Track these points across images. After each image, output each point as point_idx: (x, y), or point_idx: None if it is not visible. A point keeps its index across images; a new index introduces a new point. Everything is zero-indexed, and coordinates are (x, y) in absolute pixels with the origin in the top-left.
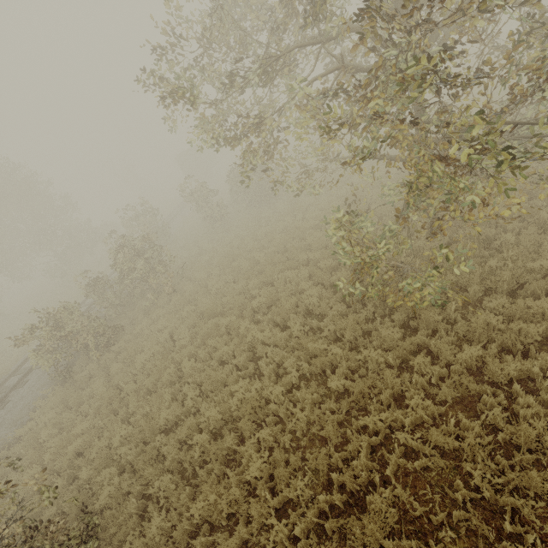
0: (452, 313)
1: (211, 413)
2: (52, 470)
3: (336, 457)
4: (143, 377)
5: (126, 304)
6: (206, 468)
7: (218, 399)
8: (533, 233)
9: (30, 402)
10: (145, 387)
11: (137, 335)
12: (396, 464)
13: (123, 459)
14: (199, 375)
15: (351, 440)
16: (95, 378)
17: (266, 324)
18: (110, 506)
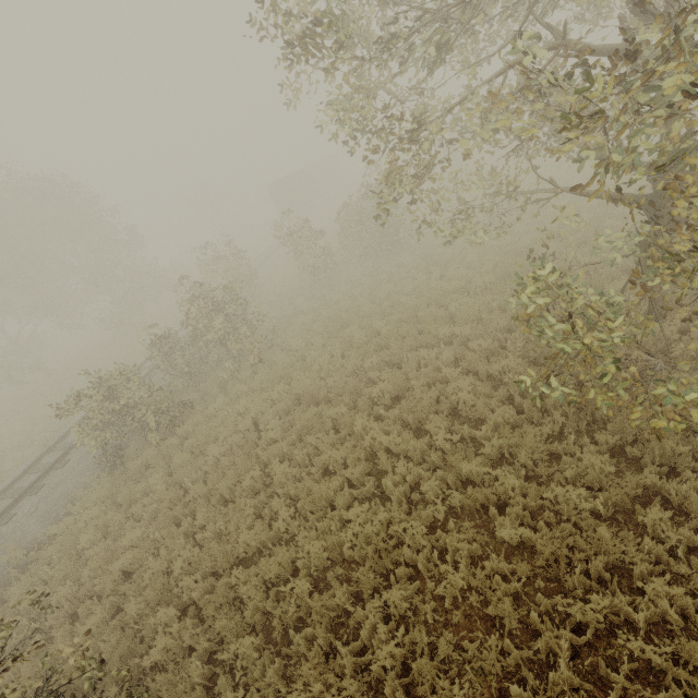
0: None
1: (313, 549)
2: (91, 591)
3: (513, 656)
4: (216, 477)
5: (197, 373)
6: (305, 633)
7: (322, 526)
8: None
9: (69, 489)
10: (218, 492)
11: (209, 416)
12: (621, 687)
13: (185, 594)
14: (293, 485)
15: (542, 634)
16: (152, 469)
17: (391, 423)
18: (166, 667)
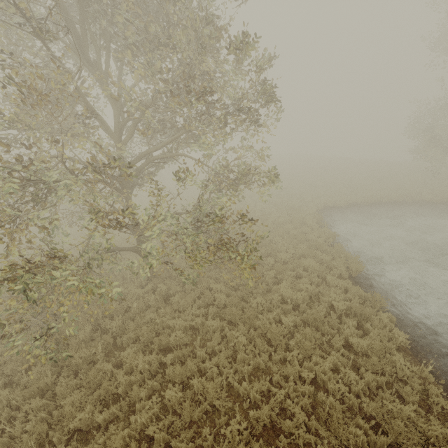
0: (100, 356)
1: None
2: None
3: None
4: None
5: None
6: None
7: None
8: (194, 295)
9: None
10: None
11: None
12: None
13: None
14: None
15: None
16: None
17: None
18: None
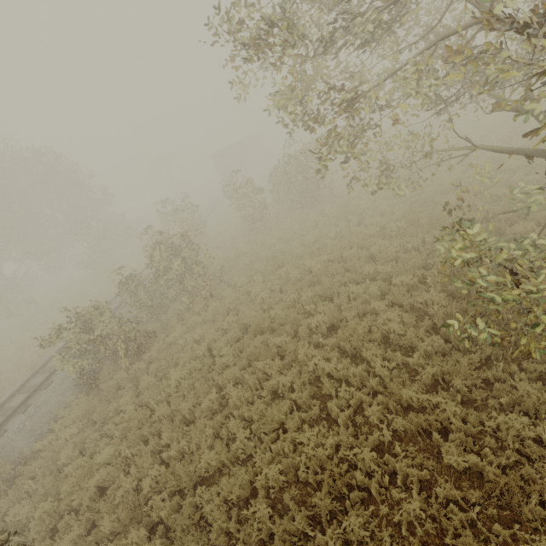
0: None
1: (270, 472)
2: (69, 505)
3: None
4: (178, 399)
5: (158, 306)
6: None
7: (276, 448)
8: None
9: (52, 408)
10: (180, 412)
11: (170, 343)
12: None
13: (154, 511)
14: (247, 408)
15: None
16: (122, 390)
17: (329, 350)
18: None
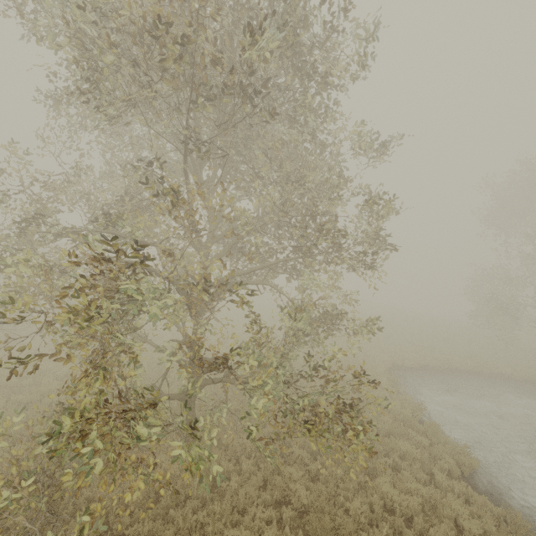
0: None
1: None
2: None
3: None
4: None
5: None
6: None
7: None
8: (257, 483)
9: None
10: None
11: None
12: None
13: None
14: None
15: None
16: None
17: None
18: None
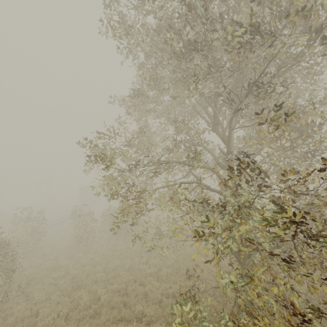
0: None
1: None
2: None
3: None
4: None
5: None
6: None
7: None
8: None
9: None
10: None
11: None
12: None
13: None
14: None
15: None
16: None
17: None
18: None
